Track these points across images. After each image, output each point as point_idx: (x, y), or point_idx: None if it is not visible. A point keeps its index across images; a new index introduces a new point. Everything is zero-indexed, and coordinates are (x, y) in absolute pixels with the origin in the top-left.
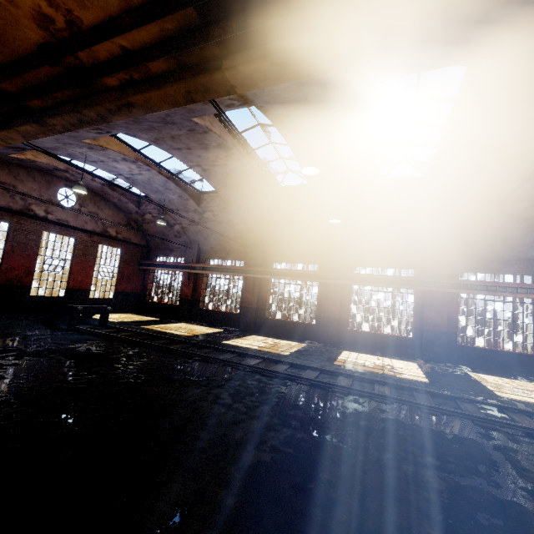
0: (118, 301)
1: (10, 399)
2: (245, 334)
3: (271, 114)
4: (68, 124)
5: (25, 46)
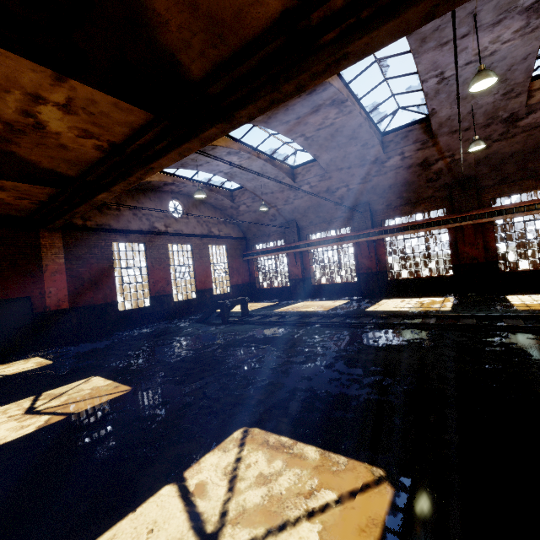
0: (235, 294)
1: (272, 381)
2: (375, 300)
3: (416, 34)
4: (255, 112)
5: (257, 25)
